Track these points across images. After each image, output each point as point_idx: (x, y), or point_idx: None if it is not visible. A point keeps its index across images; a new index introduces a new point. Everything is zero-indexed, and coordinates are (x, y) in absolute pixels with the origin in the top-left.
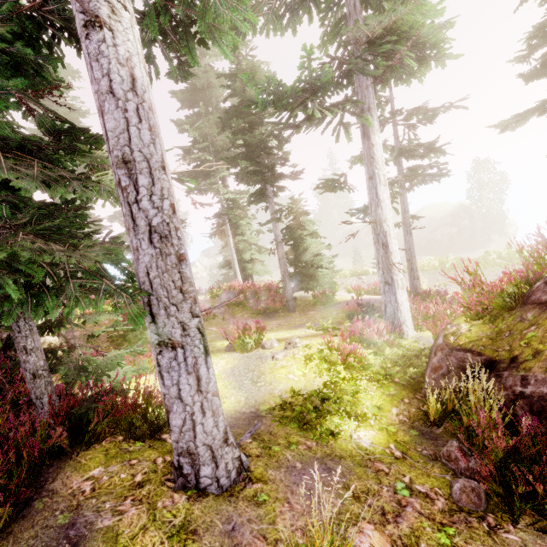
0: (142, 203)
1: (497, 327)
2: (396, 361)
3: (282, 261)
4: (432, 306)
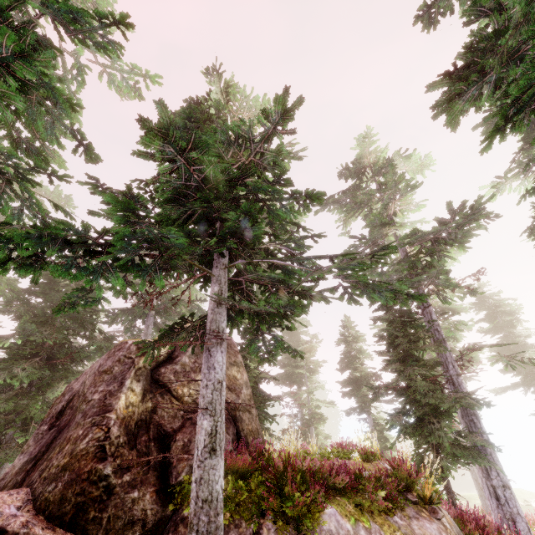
0: (483, 429)
1: None
2: None
3: None
4: None
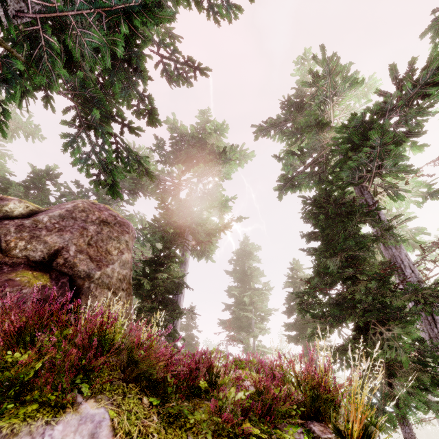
0: None
1: None
2: None
3: None
4: None
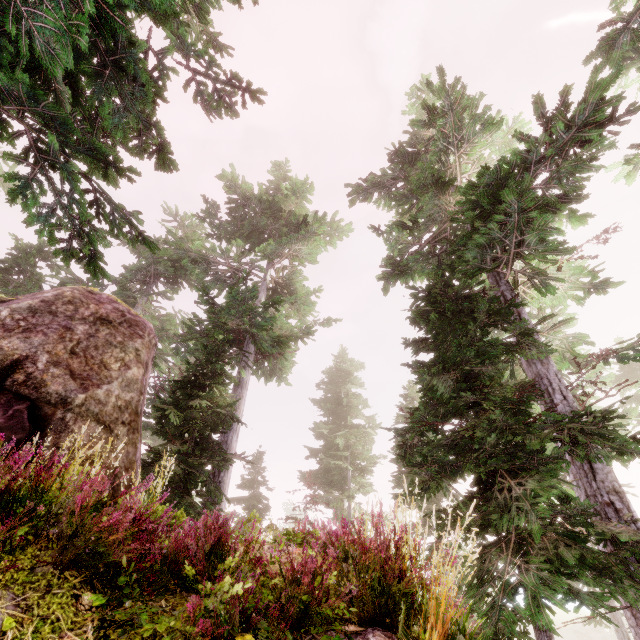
0: (638, 524)
1: None
2: None
3: None
4: None
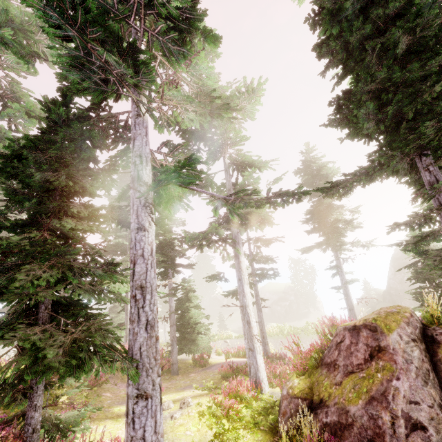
0: (145, 308)
1: (312, 380)
2: (260, 412)
3: (173, 328)
4: (278, 367)
